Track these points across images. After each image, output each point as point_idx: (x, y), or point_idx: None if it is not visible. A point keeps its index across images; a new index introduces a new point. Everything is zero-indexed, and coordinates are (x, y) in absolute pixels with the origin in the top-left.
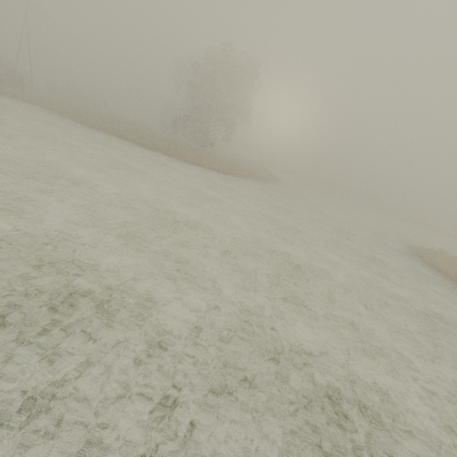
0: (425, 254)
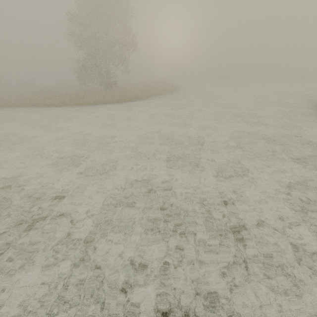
0: None
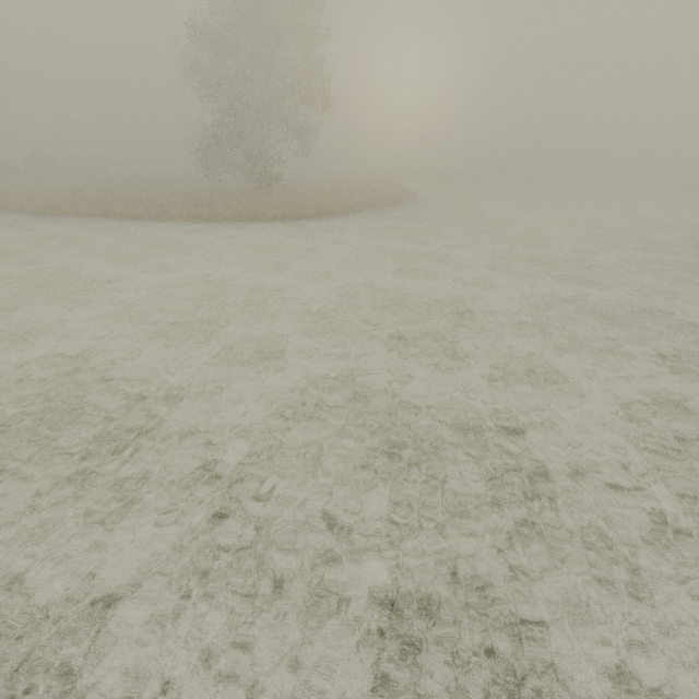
0: None
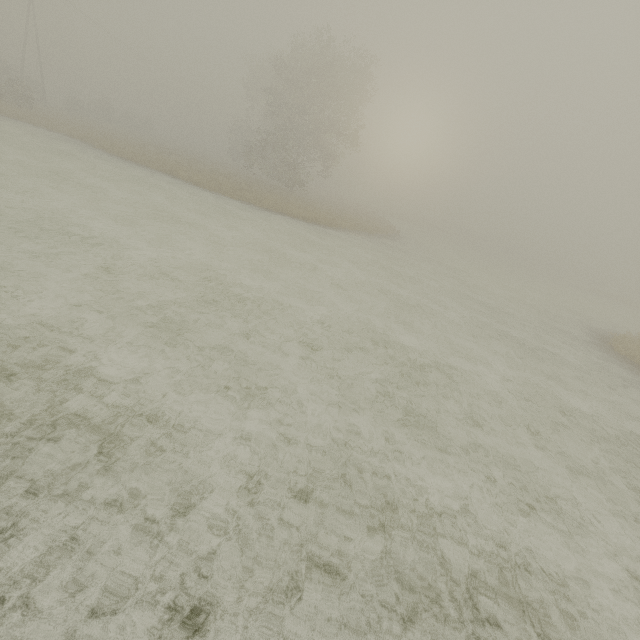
0: (619, 343)
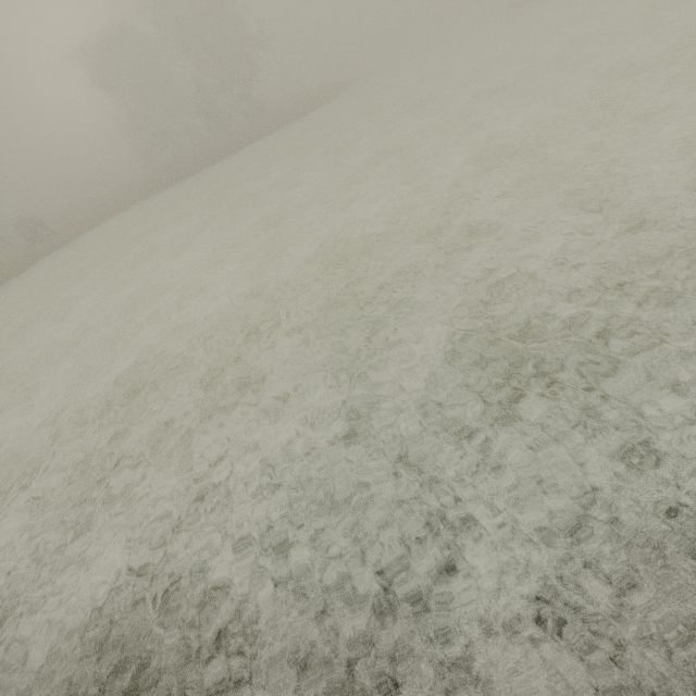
0: None
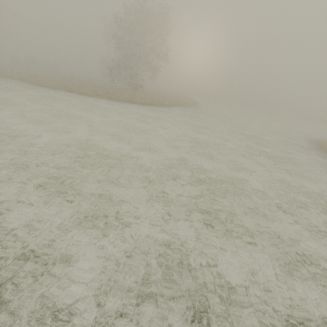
0: (326, 145)
